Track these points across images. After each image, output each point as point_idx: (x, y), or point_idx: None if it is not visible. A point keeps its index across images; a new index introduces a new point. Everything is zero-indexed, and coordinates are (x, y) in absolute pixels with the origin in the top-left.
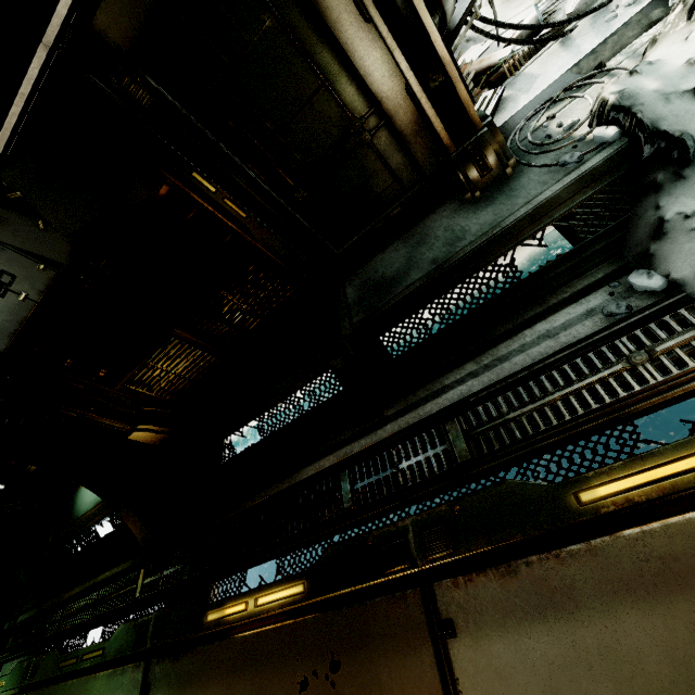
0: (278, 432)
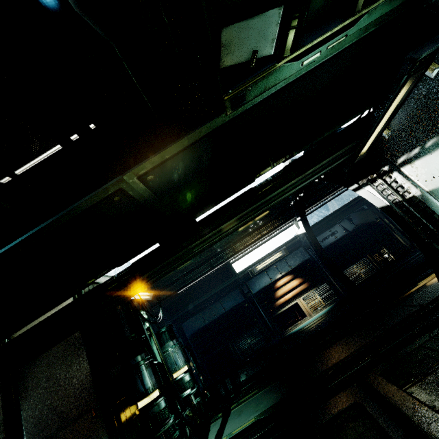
0: (416, 267)
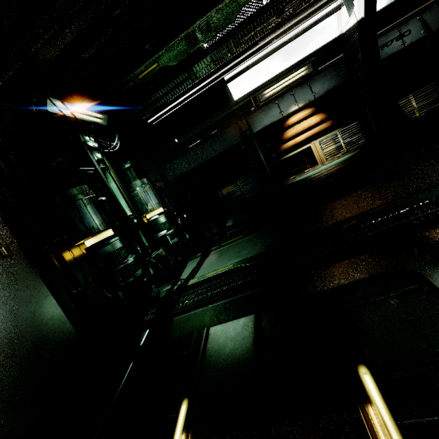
0: None
